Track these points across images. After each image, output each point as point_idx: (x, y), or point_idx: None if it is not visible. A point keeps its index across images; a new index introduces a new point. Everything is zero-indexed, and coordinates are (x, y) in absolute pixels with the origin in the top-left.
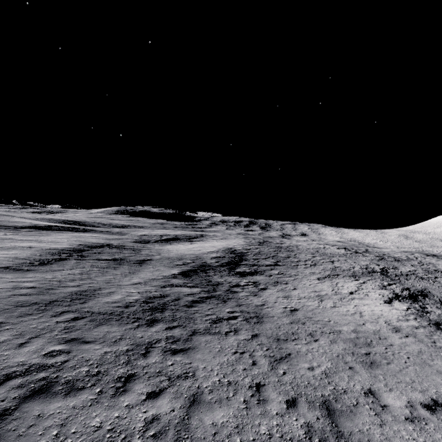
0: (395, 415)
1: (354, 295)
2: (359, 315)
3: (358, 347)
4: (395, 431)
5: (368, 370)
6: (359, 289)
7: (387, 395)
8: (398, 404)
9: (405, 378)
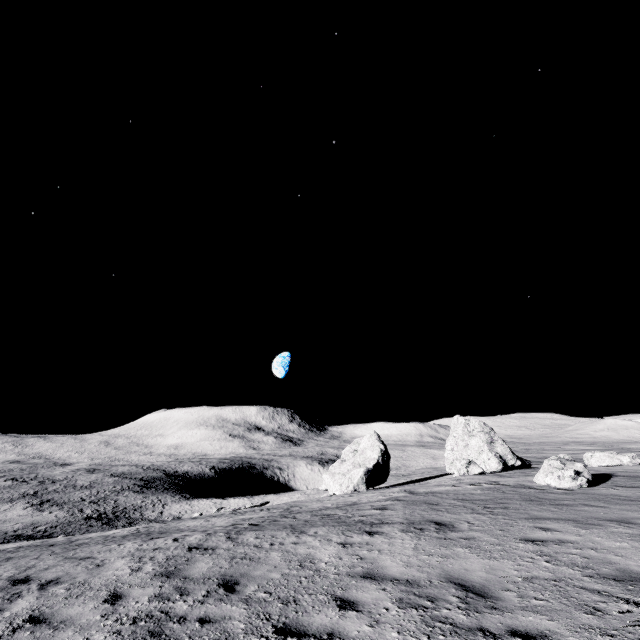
0: (6, 526)
1: (7, 510)
2: (6, 516)
3: (1, 522)
4: (5, 527)
5: (2, 524)
6: (11, 507)
7: (6, 525)
8: (8, 525)
9: (14, 522)
